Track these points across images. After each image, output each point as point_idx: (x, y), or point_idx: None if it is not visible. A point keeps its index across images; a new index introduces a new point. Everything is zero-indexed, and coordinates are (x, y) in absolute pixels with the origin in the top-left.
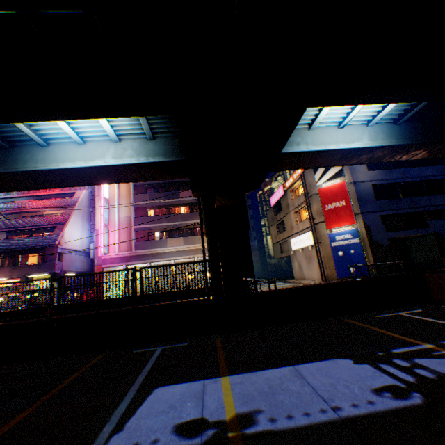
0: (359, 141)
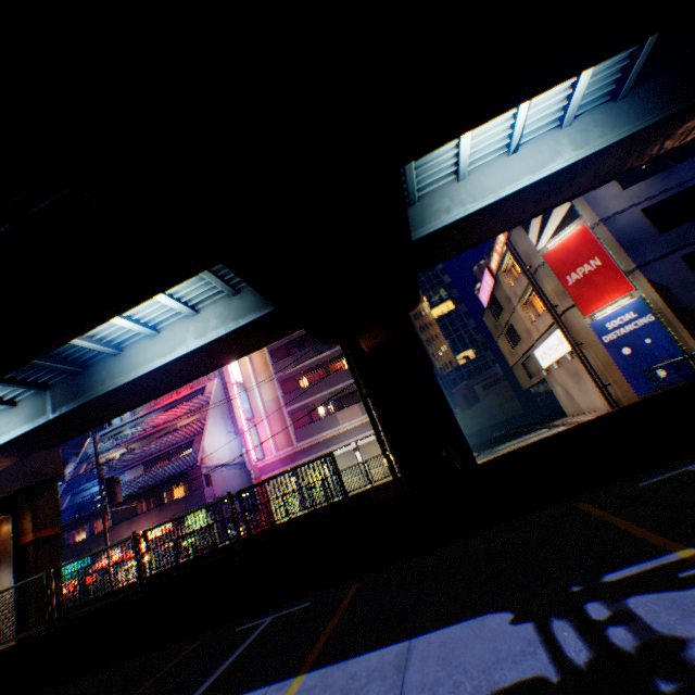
0: (554, 159)
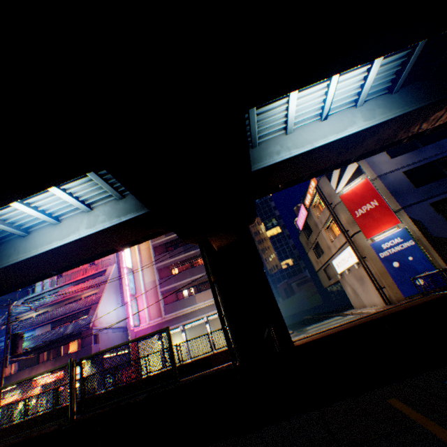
0: (352, 126)
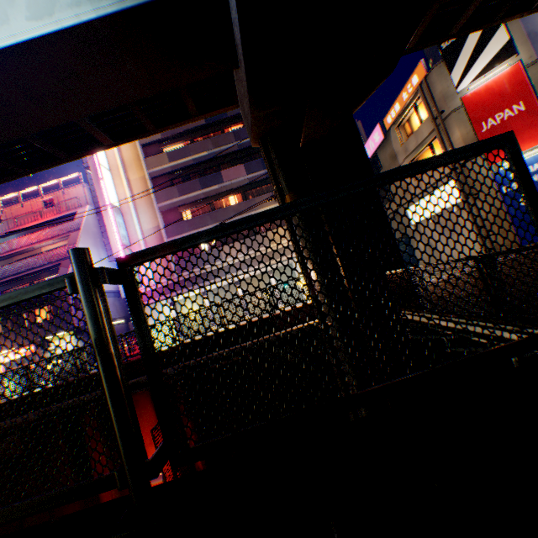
0: None
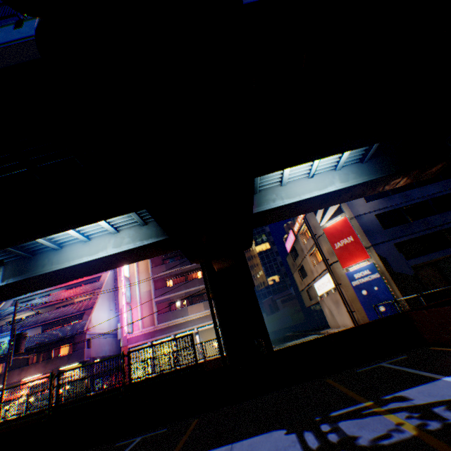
0: (331, 185)
